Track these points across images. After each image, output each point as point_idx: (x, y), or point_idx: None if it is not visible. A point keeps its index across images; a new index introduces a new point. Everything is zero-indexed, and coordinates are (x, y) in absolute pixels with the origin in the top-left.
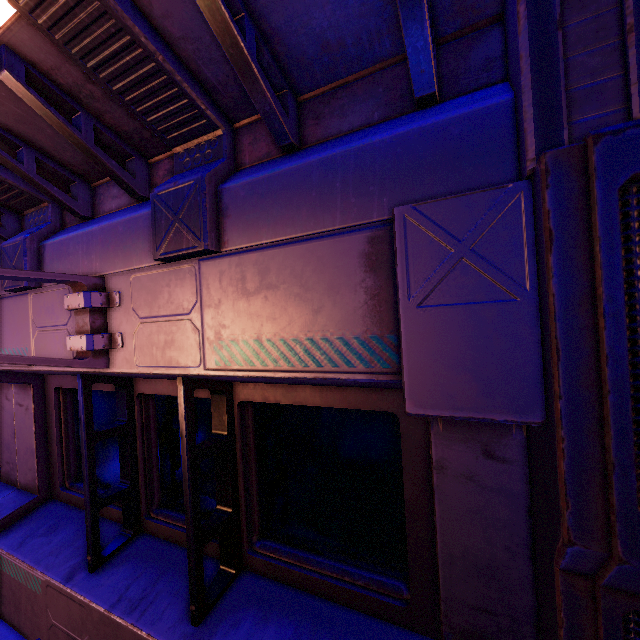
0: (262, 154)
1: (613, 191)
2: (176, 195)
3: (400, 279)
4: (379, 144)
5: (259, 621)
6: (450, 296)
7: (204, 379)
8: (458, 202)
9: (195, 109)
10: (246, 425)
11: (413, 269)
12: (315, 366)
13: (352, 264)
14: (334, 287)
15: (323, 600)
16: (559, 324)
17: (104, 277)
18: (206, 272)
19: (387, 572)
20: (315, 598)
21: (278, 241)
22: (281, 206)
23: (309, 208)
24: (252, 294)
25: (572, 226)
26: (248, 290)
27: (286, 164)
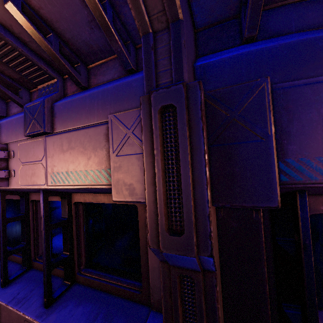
0: (74, 90)
1: (156, 112)
2: (33, 107)
3: (110, 144)
4: (109, 88)
5: (76, 304)
6: (126, 151)
7: (55, 191)
8: (128, 113)
9: (42, 70)
10: (78, 213)
11: (114, 140)
12: (88, 182)
13: (101, 138)
14: (95, 148)
15: (108, 294)
16: (145, 161)
17: (7, 144)
18: (48, 142)
19: (138, 279)
20: (104, 293)
21: (75, 128)
22: (75, 113)
23: (85, 114)
24: (65, 151)
25: (148, 124)
26: (64, 150)
27: (78, 95)
